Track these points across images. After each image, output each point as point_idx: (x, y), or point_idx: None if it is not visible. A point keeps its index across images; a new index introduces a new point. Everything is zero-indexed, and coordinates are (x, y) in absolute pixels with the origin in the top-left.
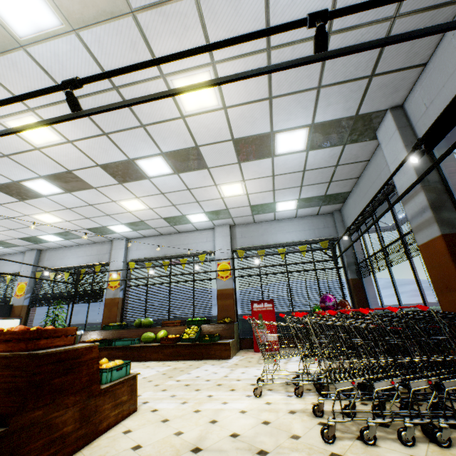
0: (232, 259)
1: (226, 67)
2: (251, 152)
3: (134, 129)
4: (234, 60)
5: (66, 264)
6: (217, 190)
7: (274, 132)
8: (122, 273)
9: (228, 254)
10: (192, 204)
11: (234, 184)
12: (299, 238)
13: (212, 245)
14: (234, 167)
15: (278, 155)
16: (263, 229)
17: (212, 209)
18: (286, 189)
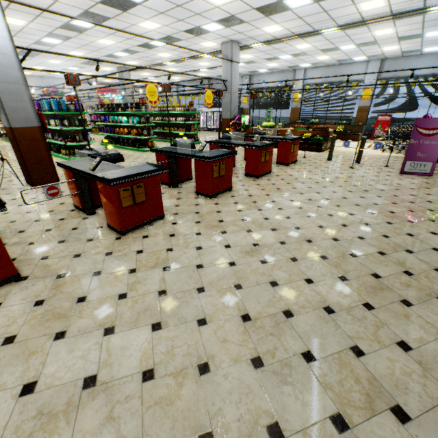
0: (374, 86)
1: (401, 27)
2: (408, 38)
3: (346, 41)
4: (405, 25)
5: (266, 85)
6: (380, 49)
7: (424, 33)
8: (301, 93)
9: (373, 83)
10: (359, 55)
11: (392, 47)
12: (433, 71)
13: (363, 75)
14: (395, 43)
15: (426, 37)
16: (407, 63)
17: (372, 55)
18: (431, 44)
